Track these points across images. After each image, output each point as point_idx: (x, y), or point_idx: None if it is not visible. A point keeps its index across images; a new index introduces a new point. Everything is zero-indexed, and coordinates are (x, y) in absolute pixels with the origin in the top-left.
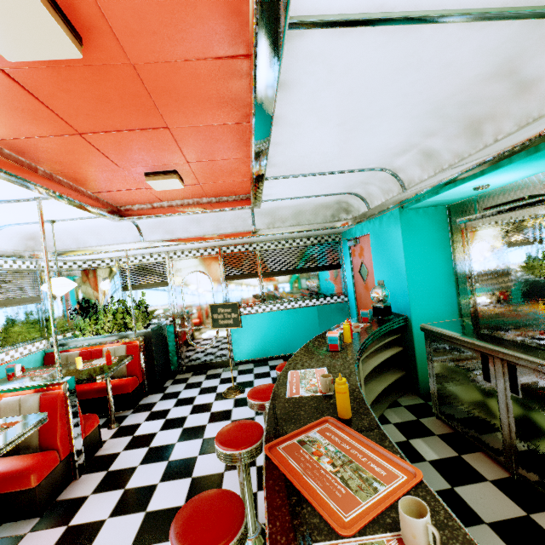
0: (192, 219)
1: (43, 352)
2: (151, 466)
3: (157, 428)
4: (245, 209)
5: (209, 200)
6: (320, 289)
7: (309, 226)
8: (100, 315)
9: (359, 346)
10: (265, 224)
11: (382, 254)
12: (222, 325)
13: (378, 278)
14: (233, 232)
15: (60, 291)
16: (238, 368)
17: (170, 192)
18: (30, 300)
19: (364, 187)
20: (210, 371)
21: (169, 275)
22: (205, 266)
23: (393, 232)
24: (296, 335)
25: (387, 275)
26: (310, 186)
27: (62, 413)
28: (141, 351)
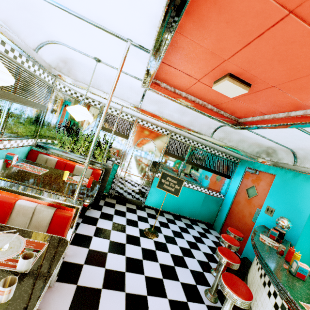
0: (181, 110)
1: (30, 148)
2: (112, 293)
3: (106, 248)
4: (218, 123)
5: (212, 108)
6: (212, 185)
7: (242, 151)
8: (81, 140)
9: (309, 278)
10: (219, 137)
11: (284, 194)
12: (165, 189)
13: (269, 204)
14: (198, 132)
15: (80, 118)
16: (145, 210)
17: (205, 91)
18: (39, 106)
19: (309, 153)
20: (128, 205)
21: (131, 133)
22: (157, 138)
23: (308, 189)
24: (186, 205)
25: (281, 208)
26: (290, 137)
27: (66, 232)
28: (100, 178)
